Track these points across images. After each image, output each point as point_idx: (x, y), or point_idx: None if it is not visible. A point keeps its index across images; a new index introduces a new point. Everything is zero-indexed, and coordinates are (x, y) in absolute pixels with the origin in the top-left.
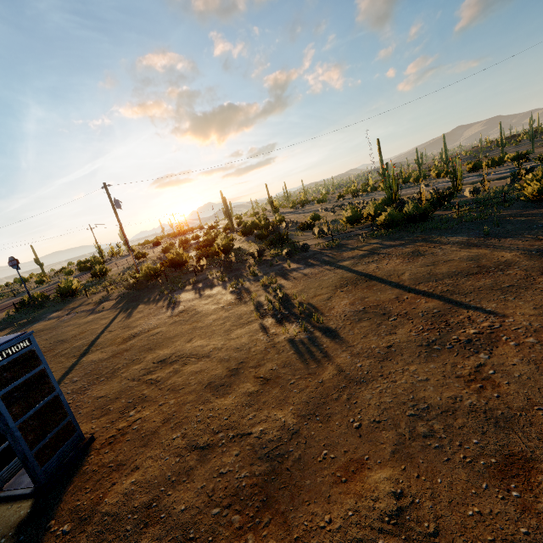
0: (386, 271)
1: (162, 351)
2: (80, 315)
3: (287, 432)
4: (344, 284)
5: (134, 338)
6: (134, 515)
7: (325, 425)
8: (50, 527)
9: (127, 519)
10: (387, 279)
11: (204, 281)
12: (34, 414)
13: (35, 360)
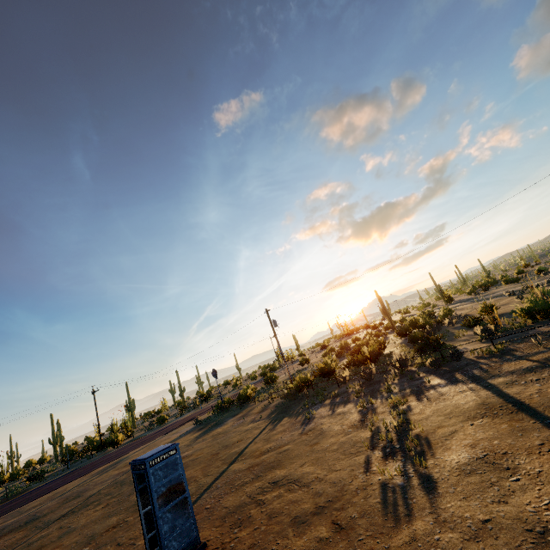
0: (547, 398)
1: (279, 472)
2: (245, 422)
3: None
4: (479, 414)
5: (267, 452)
6: None
7: None
8: None
9: None
10: (542, 412)
11: (343, 394)
12: (170, 508)
13: (177, 464)
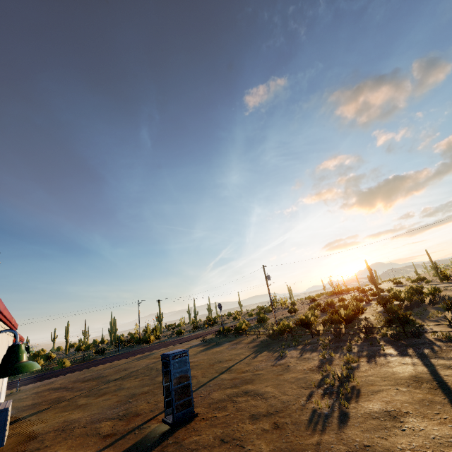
0: None
1: (251, 386)
2: (236, 347)
3: None
4: (407, 383)
5: (246, 372)
6: (187, 450)
7: None
8: (168, 438)
9: (185, 450)
10: None
11: (313, 344)
12: (180, 387)
13: (186, 362)
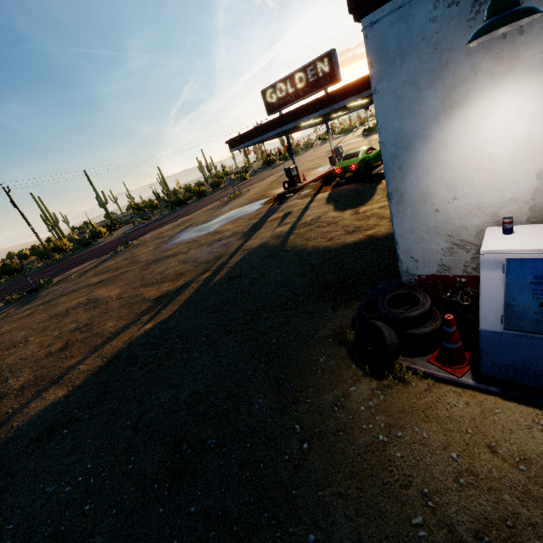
0: None
1: None
2: None
3: None
4: None
5: None
6: None
7: None
8: None
9: None
10: None
11: None
12: None
13: None
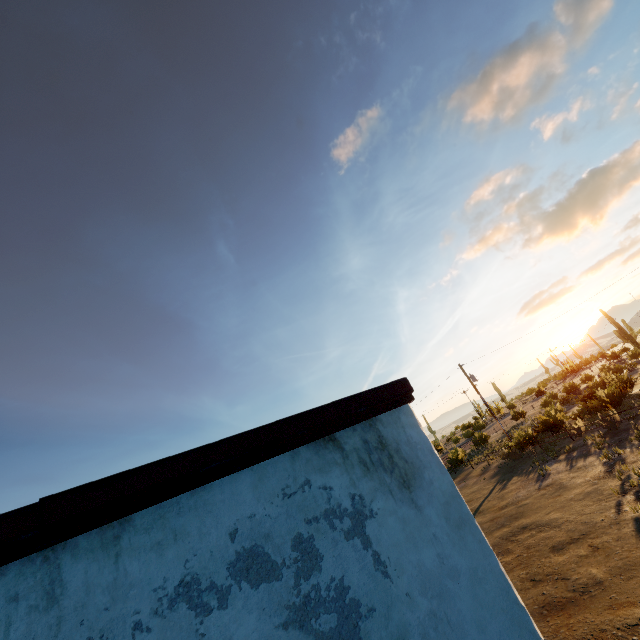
0: None
1: (525, 520)
2: (467, 485)
3: (593, 581)
4: None
5: (506, 507)
6: None
7: (624, 582)
8: None
9: None
10: None
11: (580, 448)
12: None
13: None
